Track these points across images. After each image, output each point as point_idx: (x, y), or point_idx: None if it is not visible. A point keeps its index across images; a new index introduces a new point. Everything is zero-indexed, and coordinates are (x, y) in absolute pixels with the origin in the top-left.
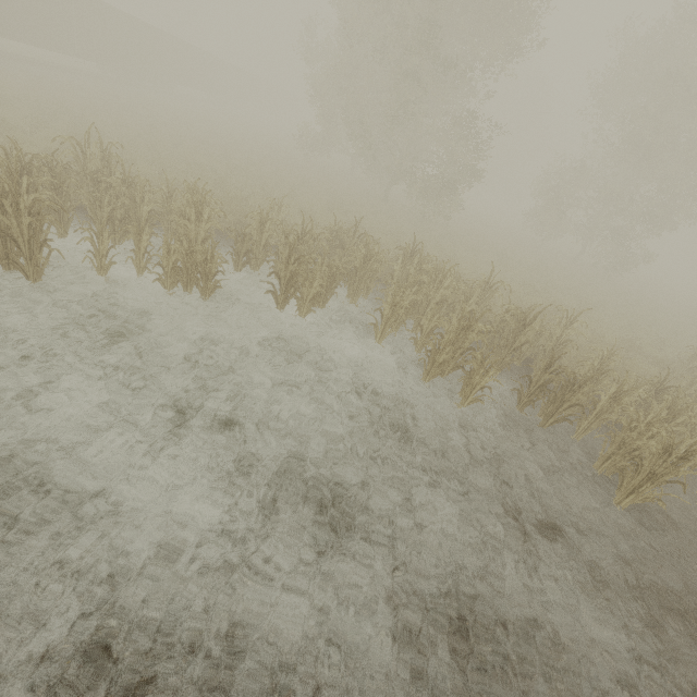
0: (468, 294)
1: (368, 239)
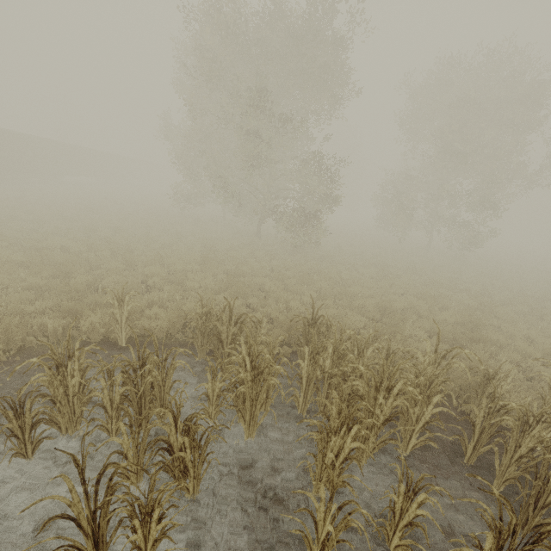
0: (418, 377)
1: (251, 342)
